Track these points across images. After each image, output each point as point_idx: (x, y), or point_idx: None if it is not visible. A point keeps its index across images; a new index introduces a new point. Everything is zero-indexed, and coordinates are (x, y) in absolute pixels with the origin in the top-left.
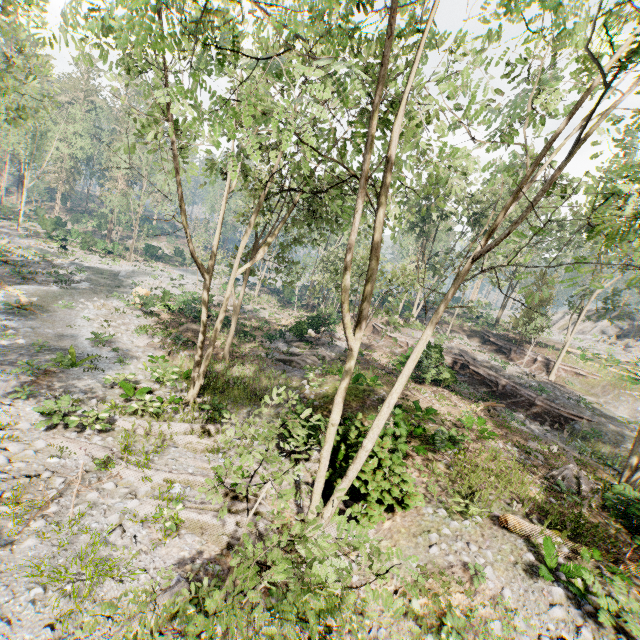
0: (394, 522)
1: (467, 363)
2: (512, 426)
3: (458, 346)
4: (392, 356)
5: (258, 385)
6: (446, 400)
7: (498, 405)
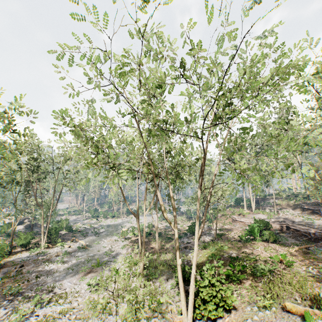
0: (230, 316)
1: (288, 225)
2: (319, 257)
3: (283, 216)
4: (242, 232)
5: (169, 260)
6: (272, 249)
7: (309, 246)
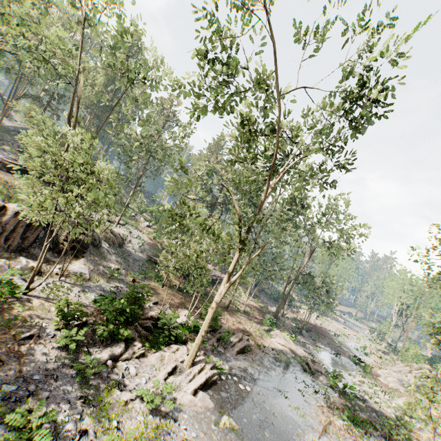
0: None
1: None
2: None
3: None
4: None
5: None
6: None
7: None
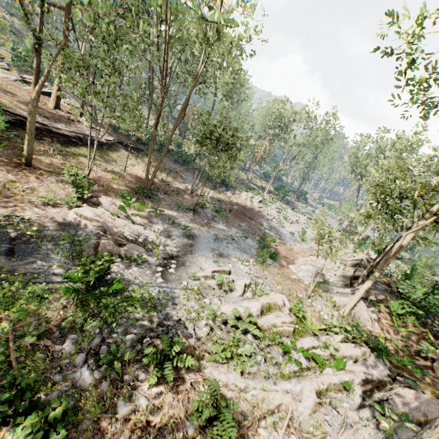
0: None
1: None
2: None
3: None
4: None
5: None
6: None
7: None
